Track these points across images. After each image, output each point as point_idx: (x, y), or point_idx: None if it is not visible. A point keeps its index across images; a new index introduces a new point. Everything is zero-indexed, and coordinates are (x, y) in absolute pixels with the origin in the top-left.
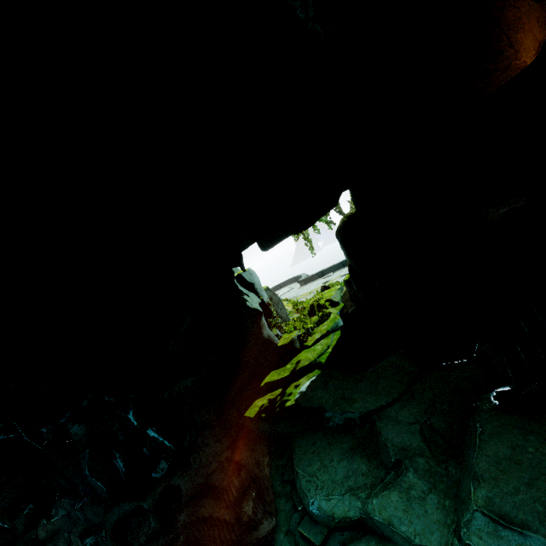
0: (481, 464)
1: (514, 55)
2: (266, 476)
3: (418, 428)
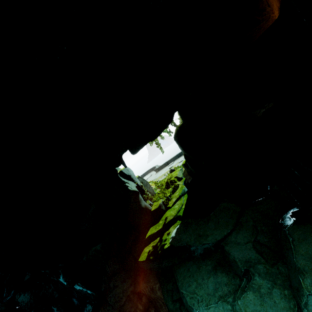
0: (300, 261)
1: (271, 10)
2: (159, 297)
3: (251, 245)
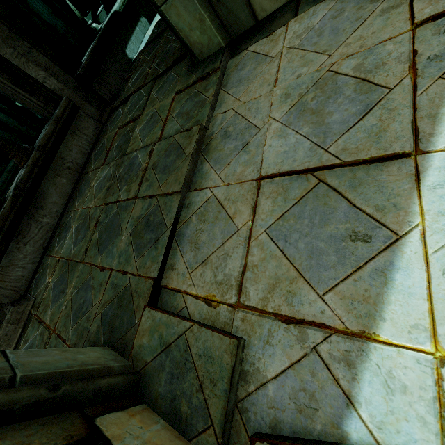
0: None
1: None
2: None
3: None
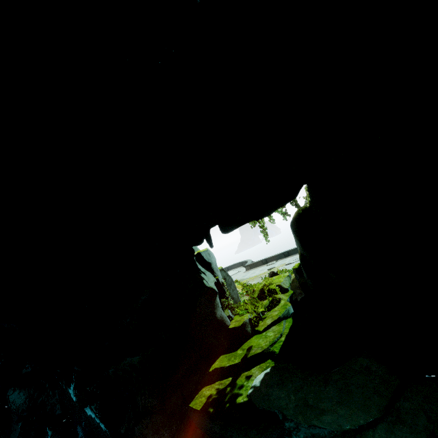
0: None
1: None
2: None
3: None
